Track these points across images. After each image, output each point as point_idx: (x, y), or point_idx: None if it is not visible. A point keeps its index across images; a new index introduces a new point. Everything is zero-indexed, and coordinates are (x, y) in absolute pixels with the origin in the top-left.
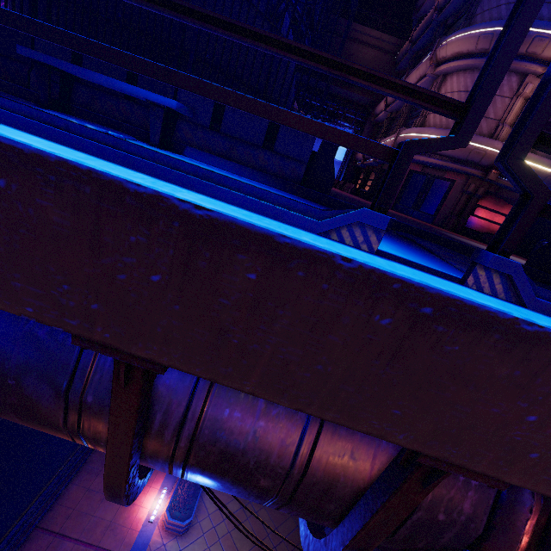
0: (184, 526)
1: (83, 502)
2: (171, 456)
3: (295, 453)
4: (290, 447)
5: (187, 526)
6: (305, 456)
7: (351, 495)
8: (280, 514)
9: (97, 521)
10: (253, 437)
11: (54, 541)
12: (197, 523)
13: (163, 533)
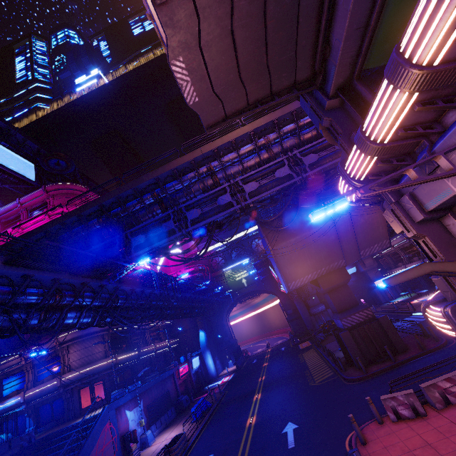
0: None
1: None
2: None
3: None
4: None
5: None
6: None
7: None
8: None
9: None
10: None
11: None
12: None
13: None
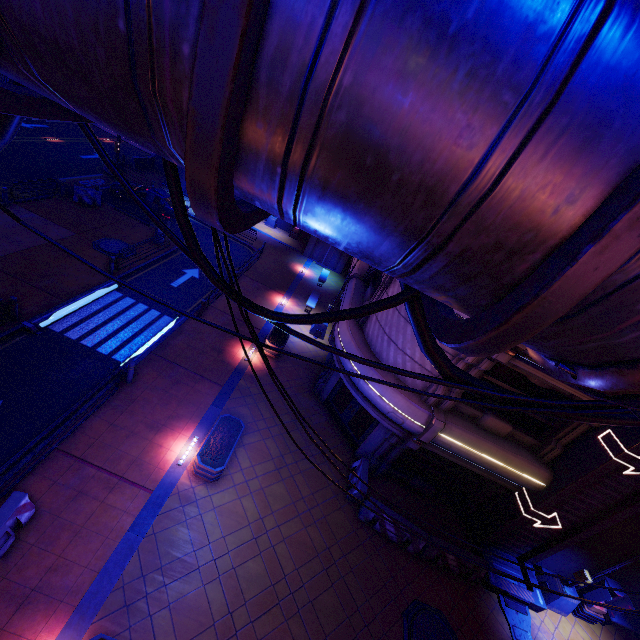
0: (215, 473)
1: (107, 435)
2: (310, 65)
3: (547, 58)
4: (540, 44)
5: (218, 474)
6: (562, 68)
7: (620, 164)
8: (317, 482)
9: (122, 454)
10: (476, 13)
11: (76, 464)
12: (229, 475)
13: (192, 477)
